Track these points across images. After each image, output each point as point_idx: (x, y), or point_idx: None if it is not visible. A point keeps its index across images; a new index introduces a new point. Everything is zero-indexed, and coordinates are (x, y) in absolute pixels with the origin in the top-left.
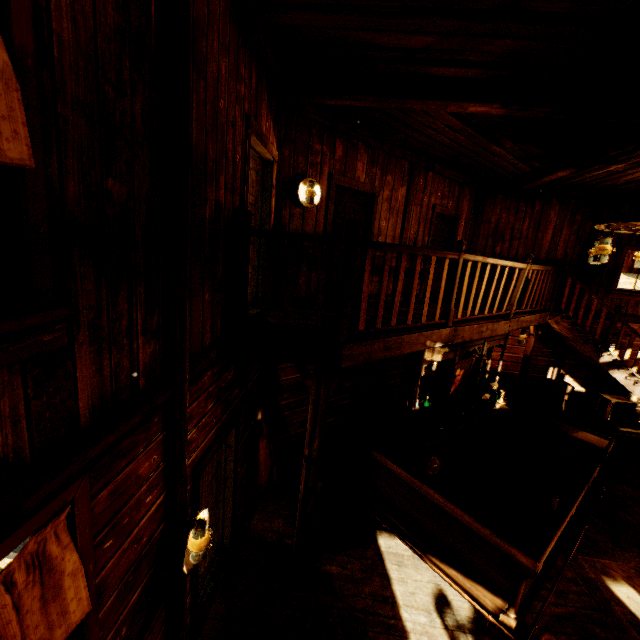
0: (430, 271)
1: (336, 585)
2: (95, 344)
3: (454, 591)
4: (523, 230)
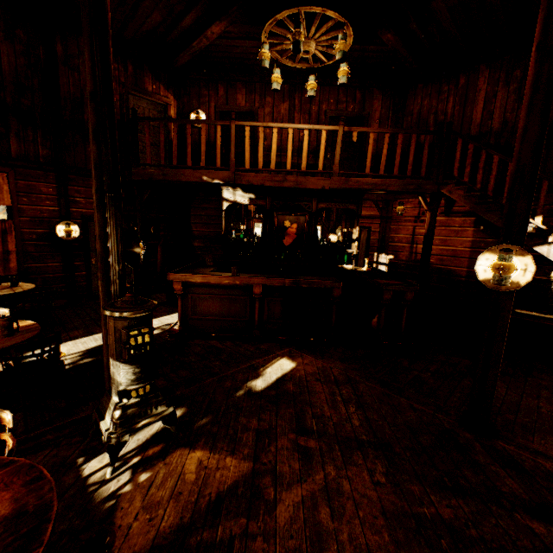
0: (202, 133)
1: None
2: (18, 139)
3: None
4: (448, 110)
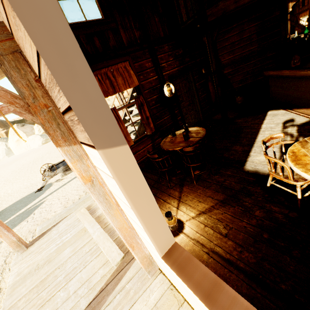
0: None
1: (237, 123)
2: (123, 29)
3: (301, 118)
4: None
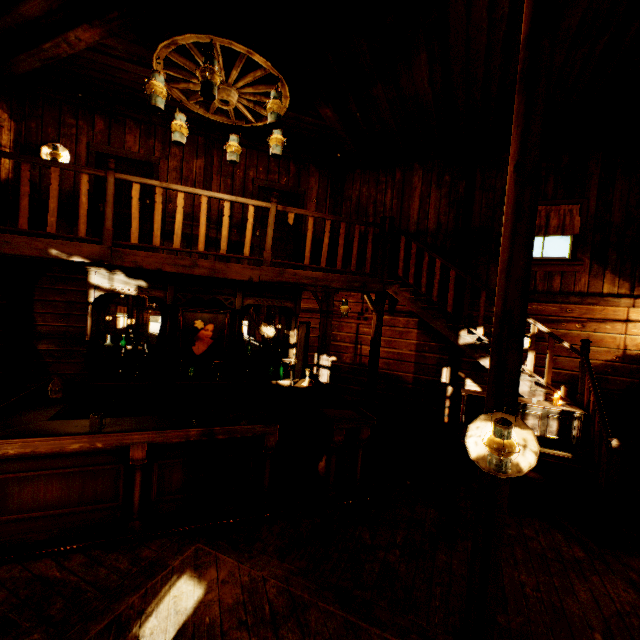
0: (52, 181)
1: None
2: None
3: None
4: (386, 202)
